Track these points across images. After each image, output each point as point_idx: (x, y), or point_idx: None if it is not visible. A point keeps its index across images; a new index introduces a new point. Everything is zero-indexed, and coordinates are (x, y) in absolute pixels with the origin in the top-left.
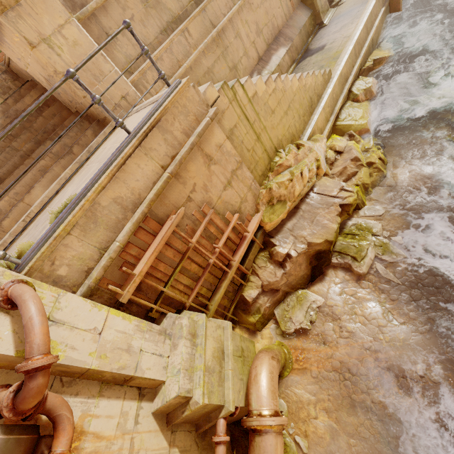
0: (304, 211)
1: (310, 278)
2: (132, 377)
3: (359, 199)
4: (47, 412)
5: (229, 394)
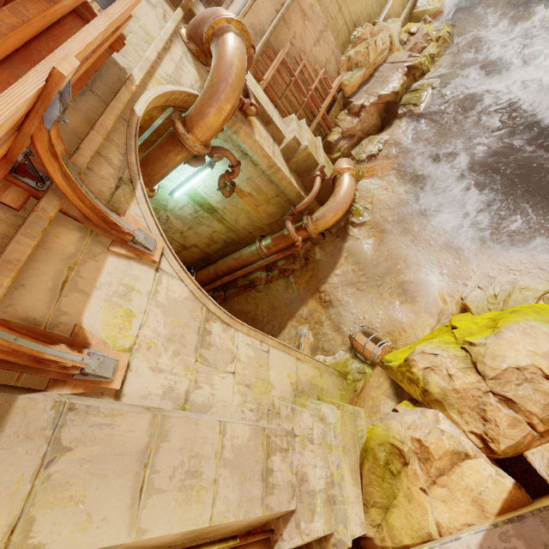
0: (377, 77)
1: (380, 128)
2: (271, 119)
3: (425, 66)
4: (246, 90)
5: (322, 160)
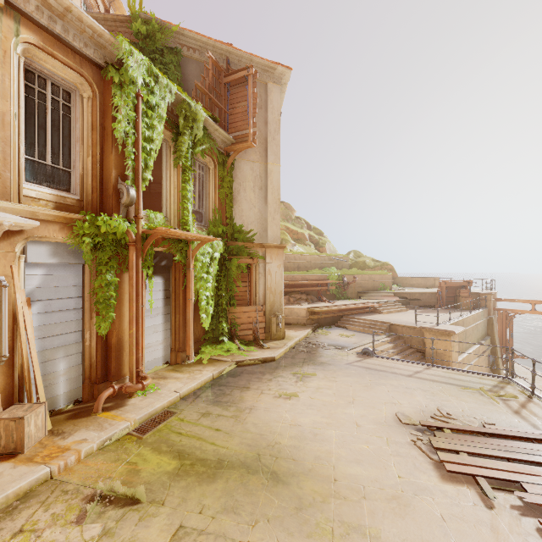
0: None
1: None
2: None
3: None
4: None
5: None
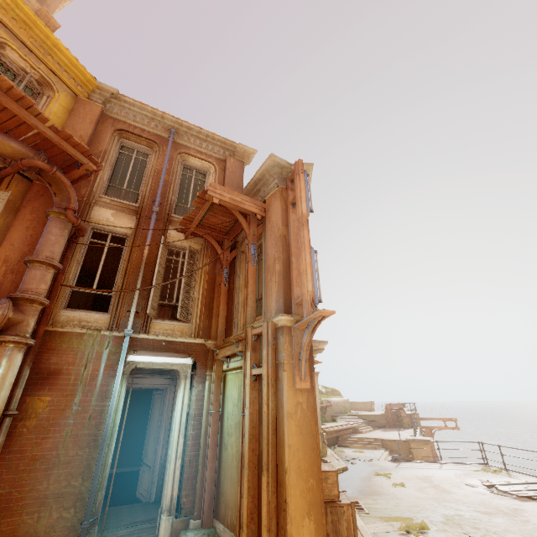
0: None
1: None
2: None
3: None
4: None
5: None
